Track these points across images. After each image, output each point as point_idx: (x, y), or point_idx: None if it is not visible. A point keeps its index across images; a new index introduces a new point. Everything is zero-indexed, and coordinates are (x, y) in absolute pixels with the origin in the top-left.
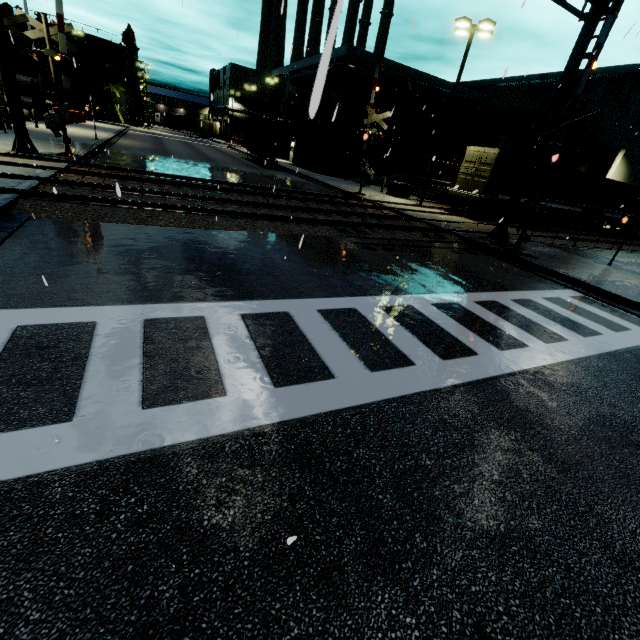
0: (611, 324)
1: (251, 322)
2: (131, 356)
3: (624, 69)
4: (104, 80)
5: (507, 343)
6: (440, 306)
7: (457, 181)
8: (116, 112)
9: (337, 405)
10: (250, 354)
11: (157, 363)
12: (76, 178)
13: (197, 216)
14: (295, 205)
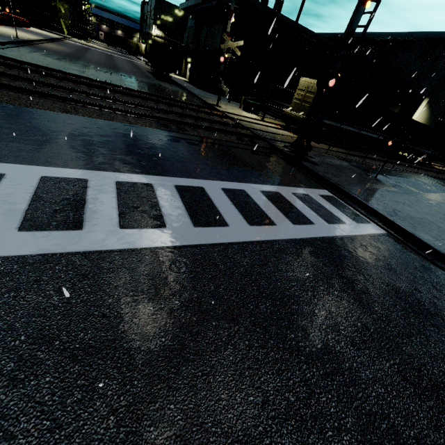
0: (332, 218)
1: None
2: None
3: (438, 35)
4: None
5: (210, 222)
6: (182, 187)
7: (291, 104)
8: (61, 25)
9: None
10: None
11: None
12: None
13: (25, 96)
14: (146, 104)
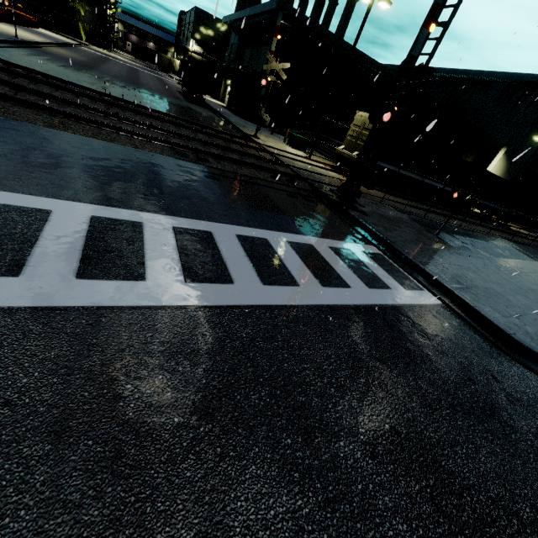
0: (375, 281)
1: None
2: None
3: (519, 77)
4: None
5: (209, 276)
6: (182, 230)
7: (344, 142)
8: (79, 29)
9: None
10: None
11: None
12: None
13: None
14: (164, 127)
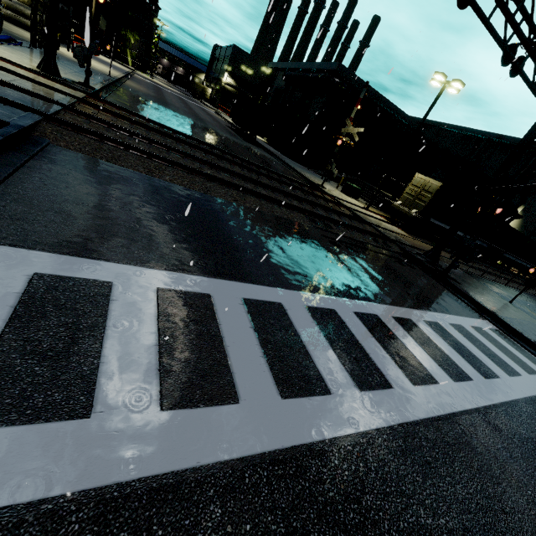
0: (524, 365)
1: (252, 310)
2: (147, 334)
3: None
4: (124, 25)
5: (457, 373)
6: (399, 320)
7: (401, 198)
8: (127, 55)
9: (338, 430)
10: (255, 350)
11: (172, 348)
12: (92, 111)
13: (197, 178)
14: (273, 185)
